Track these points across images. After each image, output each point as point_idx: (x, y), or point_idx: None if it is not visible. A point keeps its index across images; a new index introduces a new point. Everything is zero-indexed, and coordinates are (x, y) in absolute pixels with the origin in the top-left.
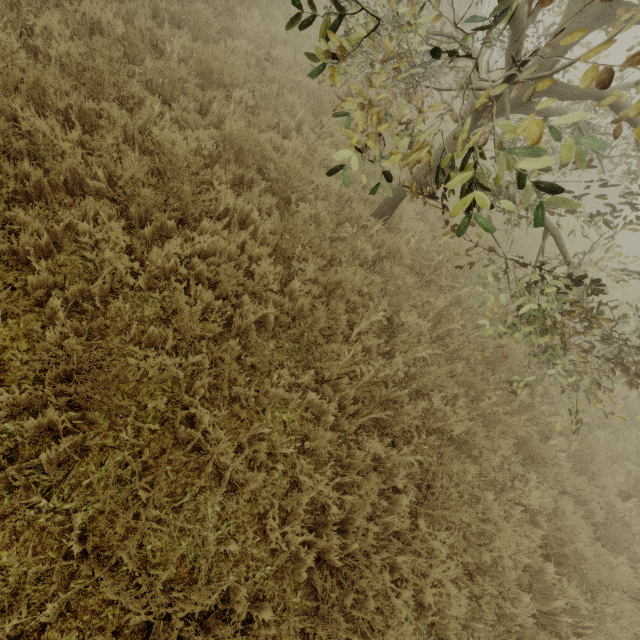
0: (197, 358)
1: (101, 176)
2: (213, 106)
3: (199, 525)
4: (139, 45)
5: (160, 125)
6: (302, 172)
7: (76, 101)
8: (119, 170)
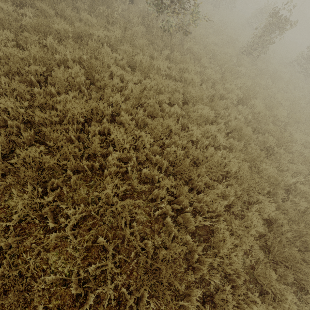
0: None
1: None
2: None
3: None
4: None
5: None
6: None
7: None
8: None
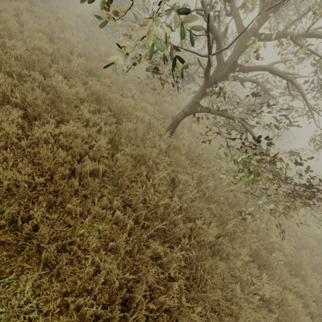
0: (41, 180)
1: (18, 97)
2: (90, 82)
3: (15, 298)
4: (59, 58)
5: (57, 80)
6: (129, 108)
7: (17, 69)
8: (29, 95)
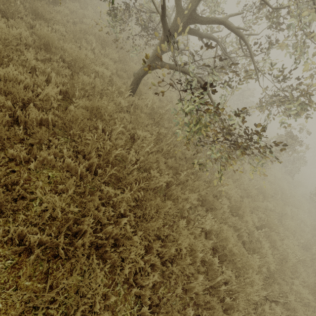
0: None
1: None
2: (37, 26)
3: None
4: None
5: None
6: (85, 60)
7: None
8: None
